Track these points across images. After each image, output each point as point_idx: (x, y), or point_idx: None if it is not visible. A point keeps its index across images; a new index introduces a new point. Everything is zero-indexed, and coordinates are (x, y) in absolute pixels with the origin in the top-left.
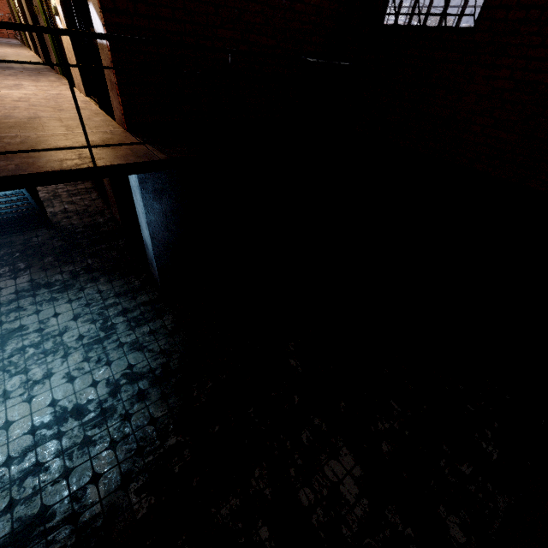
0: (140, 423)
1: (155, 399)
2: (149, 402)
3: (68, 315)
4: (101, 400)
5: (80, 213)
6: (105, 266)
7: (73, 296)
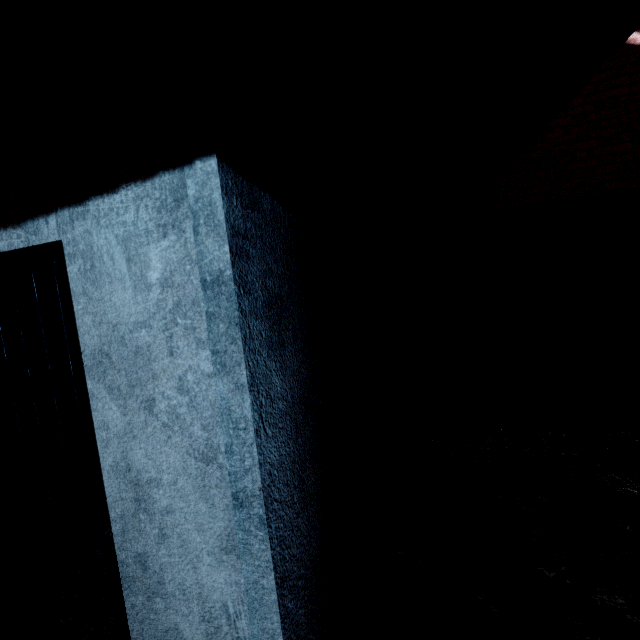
0: None
1: None
2: None
3: None
4: None
5: None
6: None
7: None
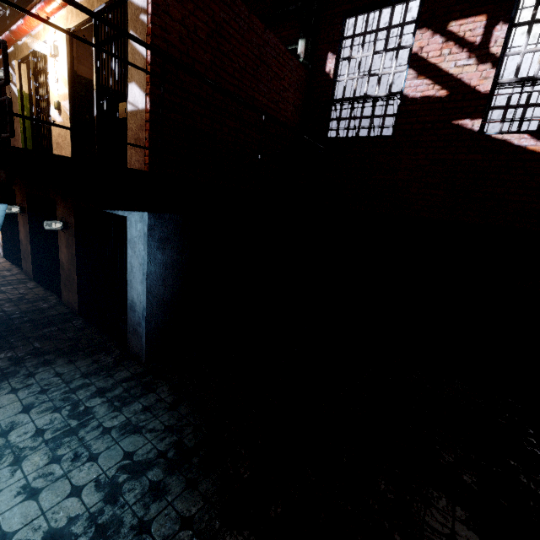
0: (168, 531)
1: (179, 490)
2: (171, 497)
3: (14, 407)
4: (93, 513)
5: (14, 300)
6: (61, 347)
7: (18, 384)
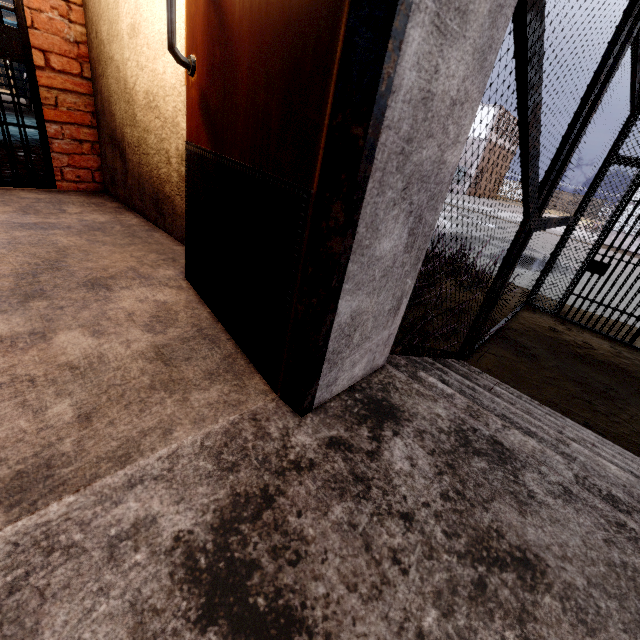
0: None
1: None
2: None
3: None
4: None
5: None
6: None
7: None
